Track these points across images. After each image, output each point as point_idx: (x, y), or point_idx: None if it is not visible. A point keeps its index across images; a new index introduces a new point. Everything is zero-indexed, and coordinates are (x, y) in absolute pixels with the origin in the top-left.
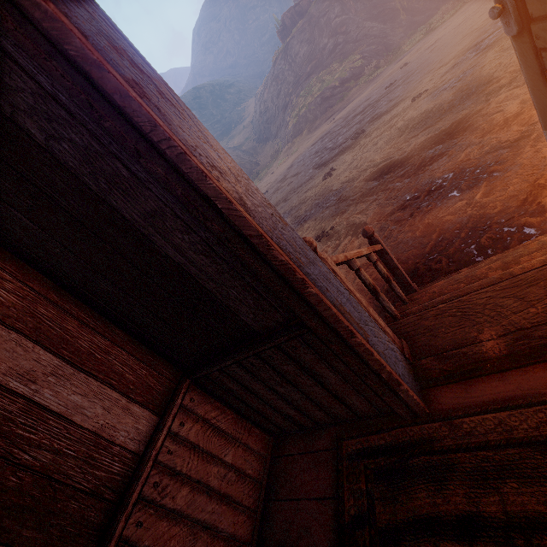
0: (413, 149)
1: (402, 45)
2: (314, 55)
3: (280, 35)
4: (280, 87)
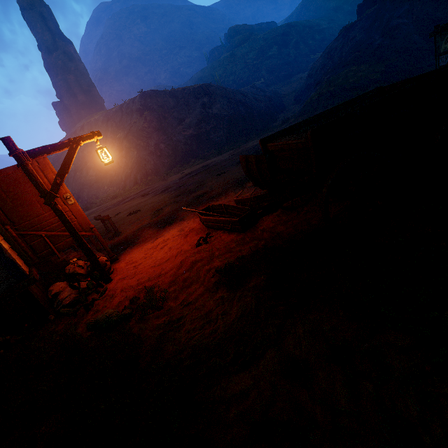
0: (212, 193)
1: None
2: (362, 46)
3: (359, 10)
4: (327, 62)
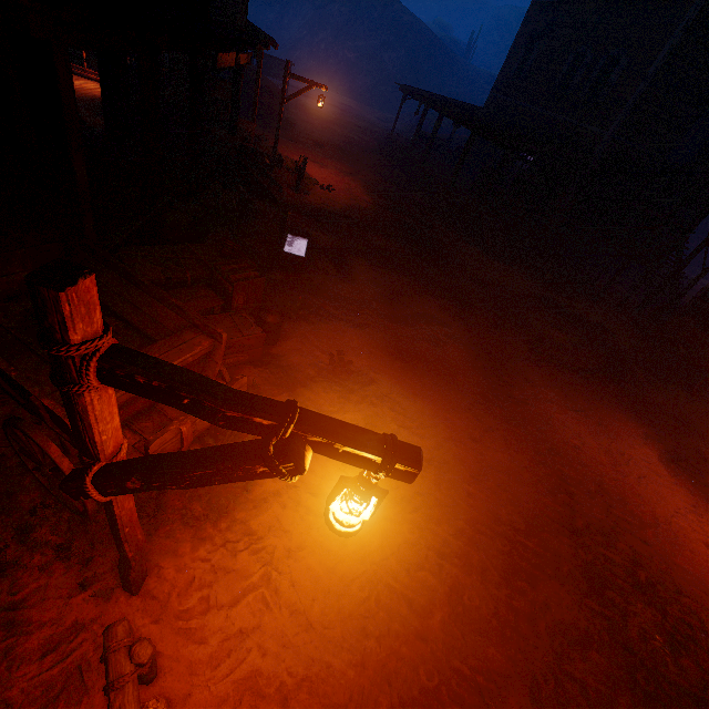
0: None
1: None
2: None
3: None
4: None
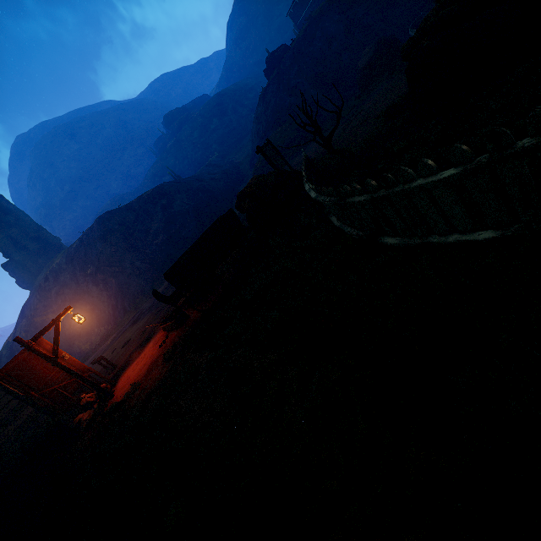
0: None
1: (326, 122)
2: (278, 108)
3: (266, 74)
4: (259, 127)
